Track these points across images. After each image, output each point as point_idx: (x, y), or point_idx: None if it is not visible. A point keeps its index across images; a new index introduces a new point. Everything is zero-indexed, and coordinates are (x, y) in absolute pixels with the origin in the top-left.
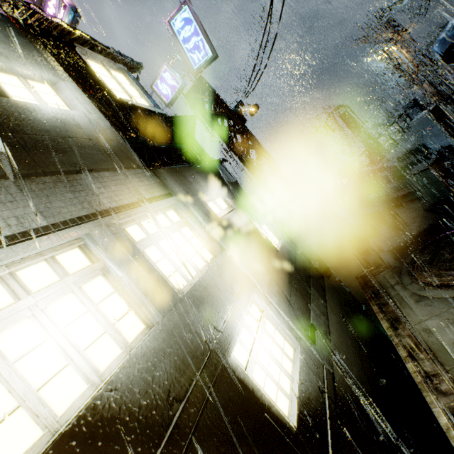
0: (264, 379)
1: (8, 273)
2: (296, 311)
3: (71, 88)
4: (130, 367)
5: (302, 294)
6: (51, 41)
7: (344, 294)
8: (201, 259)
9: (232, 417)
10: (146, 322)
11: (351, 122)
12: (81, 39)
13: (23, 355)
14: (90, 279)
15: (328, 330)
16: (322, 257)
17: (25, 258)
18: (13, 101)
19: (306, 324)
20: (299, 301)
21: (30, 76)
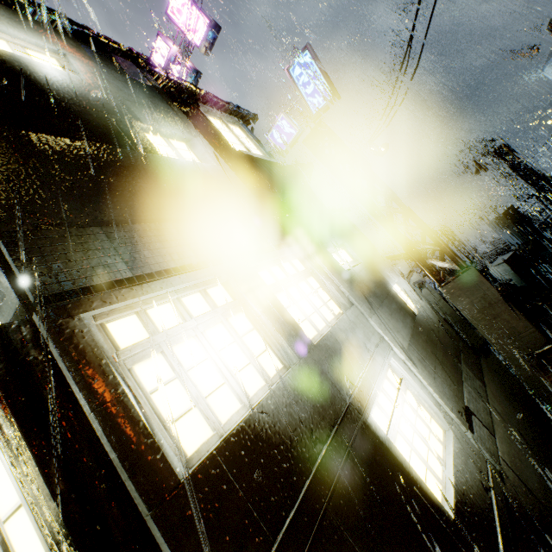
0: (409, 453)
1: (176, 298)
2: (443, 386)
3: (202, 143)
4: (275, 397)
5: (450, 369)
6: (181, 103)
7: (511, 380)
8: (329, 311)
9: (376, 477)
10: (283, 362)
11: (511, 158)
12: (205, 98)
13: (193, 366)
14: (233, 314)
15: (489, 419)
16: (477, 327)
17: (186, 287)
18: (164, 157)
19: (459, 405)
20: (446, 376)
21: (171, 136)
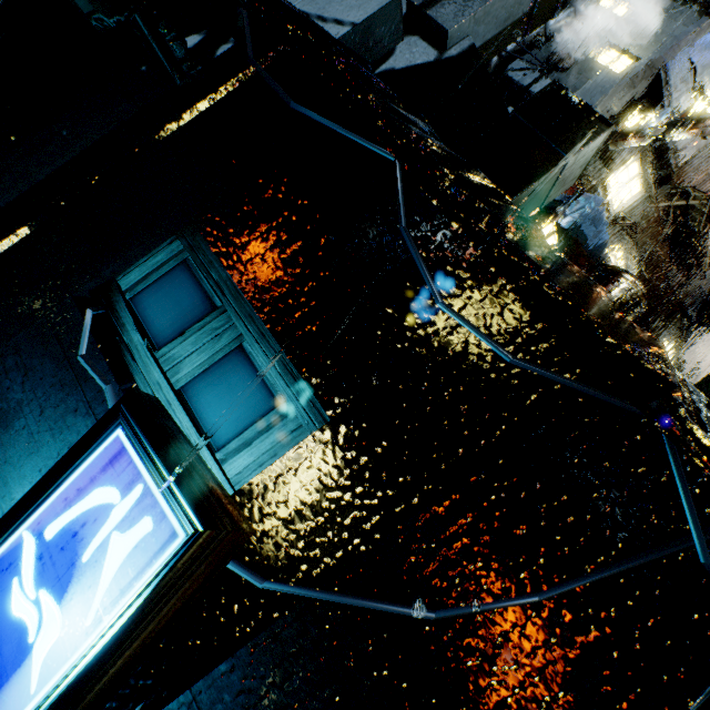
0: None
1: None
2: None
3: None
4: None
5: None
6: None
7: None
8: None
9: None
10: None
11: None
12: None
13: None
14: None
15: None
16: None
17: None
18: None
19: None
20: None
21: None
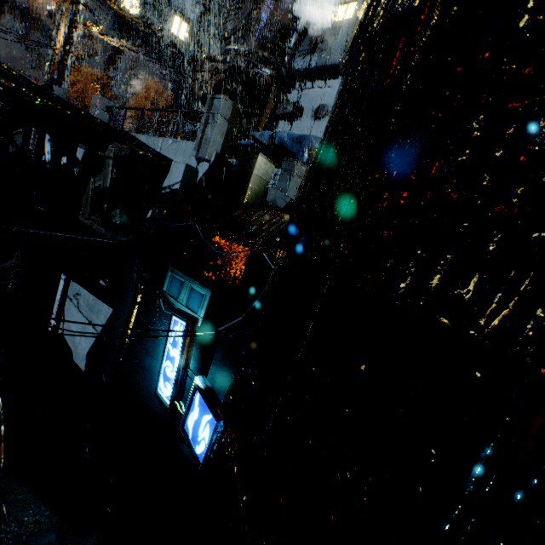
0: None
1: None
2: None
3: None
4: None
5: None
6: None
7: None
8: None
9: None
10: None
11: None
12: None
13: None
14: None
15: None
16: None
17: None
18: None
19: None
20: None
21: None
